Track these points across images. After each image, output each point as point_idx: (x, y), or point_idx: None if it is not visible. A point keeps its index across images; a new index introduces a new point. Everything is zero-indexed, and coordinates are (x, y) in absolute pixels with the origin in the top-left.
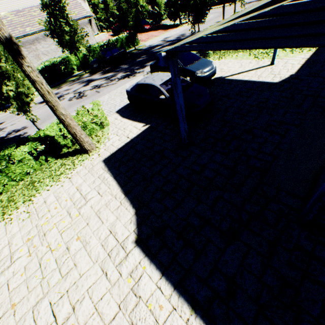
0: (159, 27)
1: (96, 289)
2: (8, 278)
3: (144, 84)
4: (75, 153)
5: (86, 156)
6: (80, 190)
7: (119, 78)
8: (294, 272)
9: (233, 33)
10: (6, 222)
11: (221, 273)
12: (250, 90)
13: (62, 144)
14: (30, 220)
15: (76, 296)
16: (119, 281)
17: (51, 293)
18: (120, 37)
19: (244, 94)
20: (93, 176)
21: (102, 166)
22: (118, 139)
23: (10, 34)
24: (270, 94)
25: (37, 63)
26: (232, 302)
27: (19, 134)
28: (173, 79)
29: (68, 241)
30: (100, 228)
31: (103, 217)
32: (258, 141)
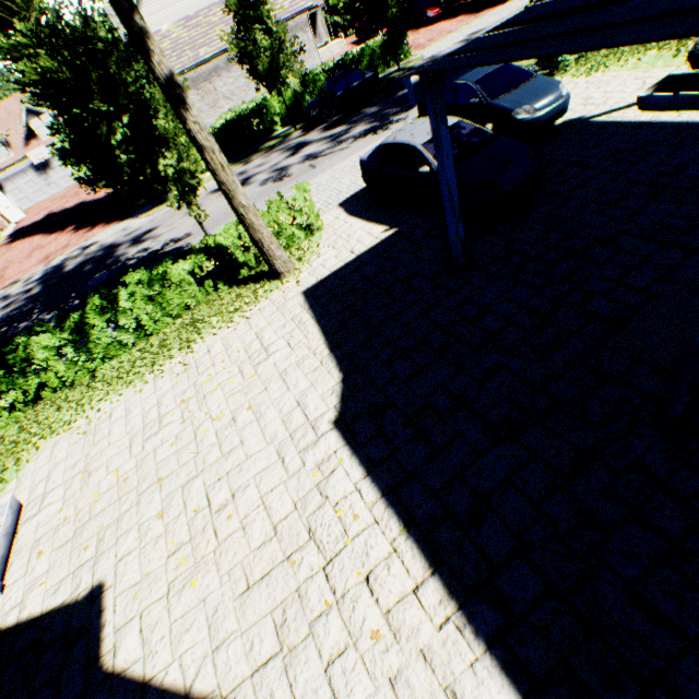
0: (461, 8)
1: (266, 478)
2: (156, 446)
3: (394, 145)
4: (261, 278)
5: (277, 284)
6: (261, 338)
7: (356, 137)
8: (612, 507)
9: (532, 25)
10: (156, 375)
11: (467, 487)
12: (646, 145)
13: (241, 261)
14: (186, 376)
15: (238, 482)
16: (300, 473)
17: (206, 473)
18: (369, 45)
19: (624, 157)
20: (284, 317)
21: (300, 301)
22: (333, 256)
23: (172, 70)
24: (696, 154)
25: (214, 116)
26: (474, 530)
27: (180, 246)
28: (434, 130)
29: (236, 410)
30: (283, 397)
31: (290, 381)
32: (623, 262)
